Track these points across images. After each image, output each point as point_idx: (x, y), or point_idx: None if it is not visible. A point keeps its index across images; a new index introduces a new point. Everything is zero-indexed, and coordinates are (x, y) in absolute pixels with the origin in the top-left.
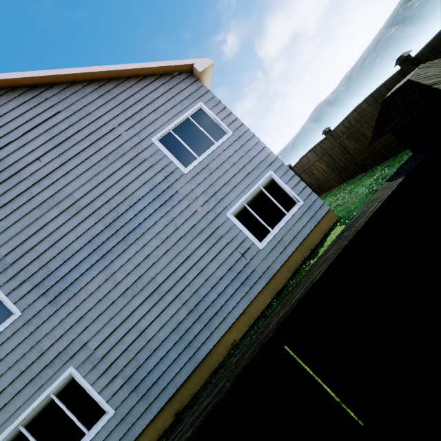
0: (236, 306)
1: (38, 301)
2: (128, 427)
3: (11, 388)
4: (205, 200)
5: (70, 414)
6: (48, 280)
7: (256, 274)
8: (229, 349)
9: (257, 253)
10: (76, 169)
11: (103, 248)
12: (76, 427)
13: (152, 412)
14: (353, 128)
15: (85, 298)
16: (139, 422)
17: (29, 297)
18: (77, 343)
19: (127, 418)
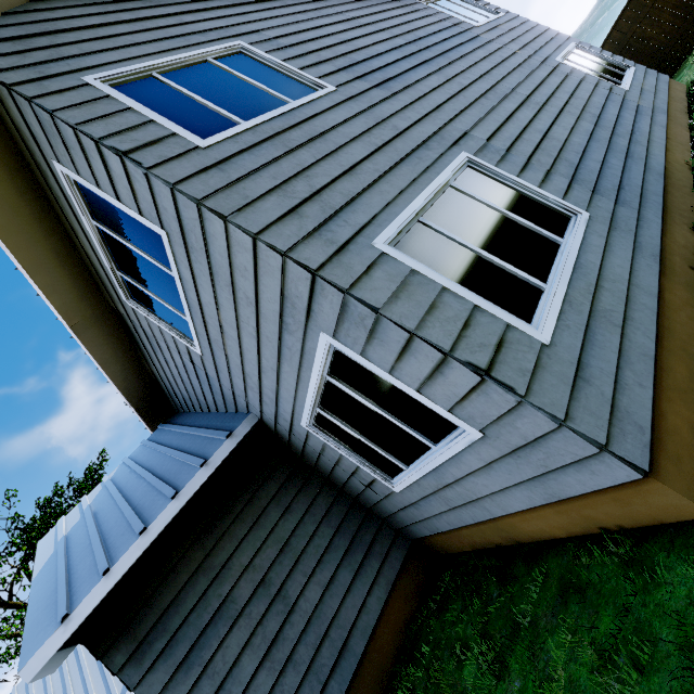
0: (650, 130)
1: (356, 83)
2: (631, 236)
3: (370, 164)
4: (520, 47)
5: (508, 212)
6: (357, 68)
7: (645, 108)
8: (688, 169)
9: (626, 94)
10: (336, 0)
11: (419, 57)
12: (532, 234)
13: (652, 221)
14: (627, 37)
15: (429, 90)
16: (643, 232)
17: (337, 77)
18: (452, 131)
19: (616, 225)
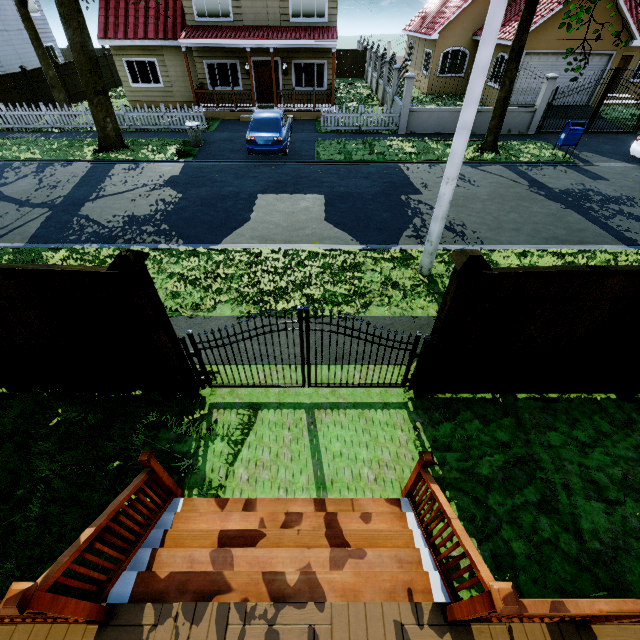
0: None
1: None
2: None
3: None
4: None
5: None
6: None
7: None
8: None
9: None
10: None
11: None
12: None
13: None
14: None
15: None
16: None
17: None
18: None
19: None
